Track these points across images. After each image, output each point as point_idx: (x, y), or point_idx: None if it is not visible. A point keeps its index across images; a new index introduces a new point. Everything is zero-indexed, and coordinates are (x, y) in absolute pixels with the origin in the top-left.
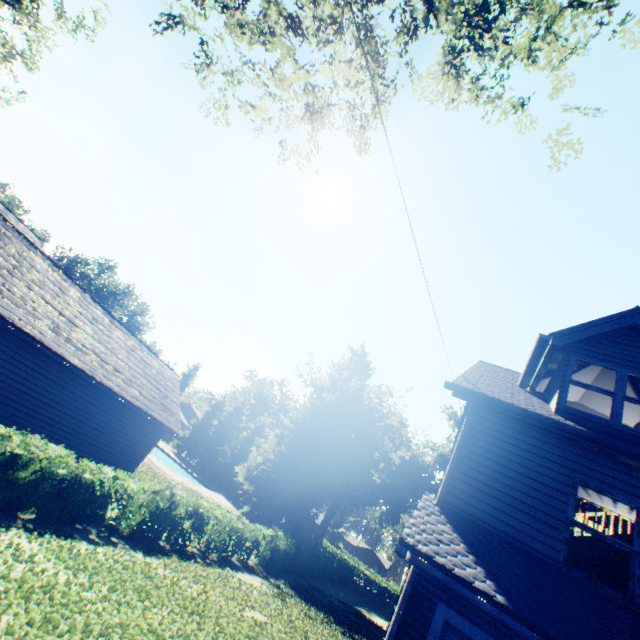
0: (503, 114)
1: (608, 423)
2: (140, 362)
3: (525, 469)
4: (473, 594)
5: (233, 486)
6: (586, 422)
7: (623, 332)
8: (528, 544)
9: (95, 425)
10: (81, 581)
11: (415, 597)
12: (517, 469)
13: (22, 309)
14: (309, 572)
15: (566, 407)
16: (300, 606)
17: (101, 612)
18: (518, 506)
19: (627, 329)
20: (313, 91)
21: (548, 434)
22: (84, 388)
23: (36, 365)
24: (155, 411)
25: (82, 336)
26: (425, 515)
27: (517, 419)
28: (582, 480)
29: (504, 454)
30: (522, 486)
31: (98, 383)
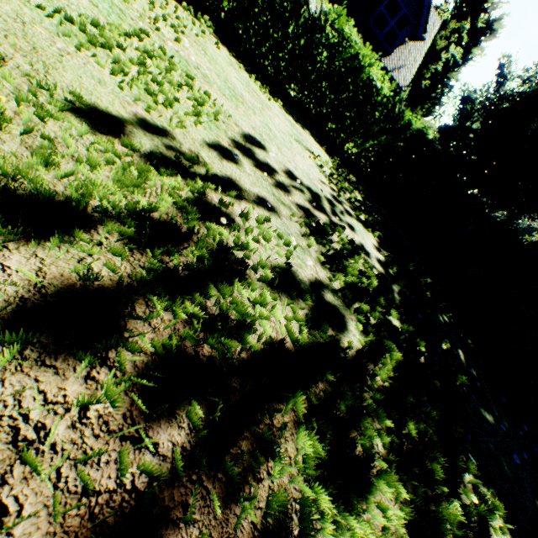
0: None
1: None
2: None
3: None
4: None
5: None
6: None
7: None
8: None
9: None
10: None
11: None
12: None
13: None
14: None
15: None
16: None
17: None
18: None
19: None
20: None
21: None
22: None
23: None
24: None
25: None
26: None
27: None
28: None
29: None
30: None
31: None
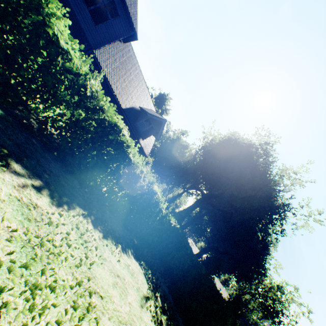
0: None
1: None
2: None
3: None
4: None
5: None
6: None
7: None
8: None
9: None
10: None
11: None
12: None
13: None
14: None
15: None
16: None
17: None
18: None
19: None
20: None
21: None
22: None
23: None
24: None
25: None
26: None
27: None
28: None
29: None
30: None
31: None
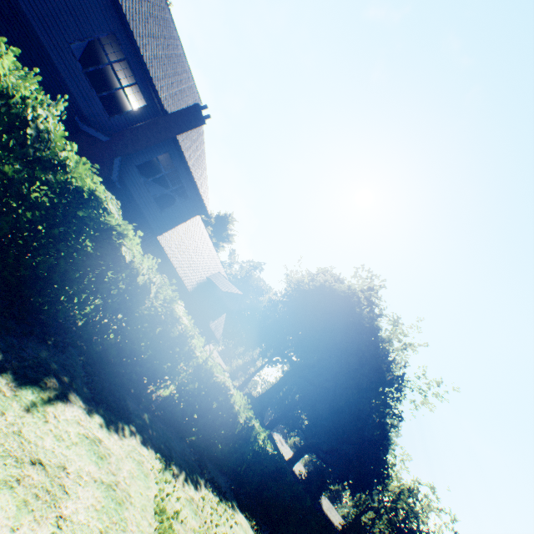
0: None
1: None
2: None
3: None
4: None
5: None
6: None
7: None
8: None
9: None
10: None
11: None
12: None
13: None
14: None
15: None
16: None
17: None
18: None
19: None
20: None
21: None
22: None
23: None
24: None
25: None
26: None
27: None
28: None
29: None
30: None
31: None
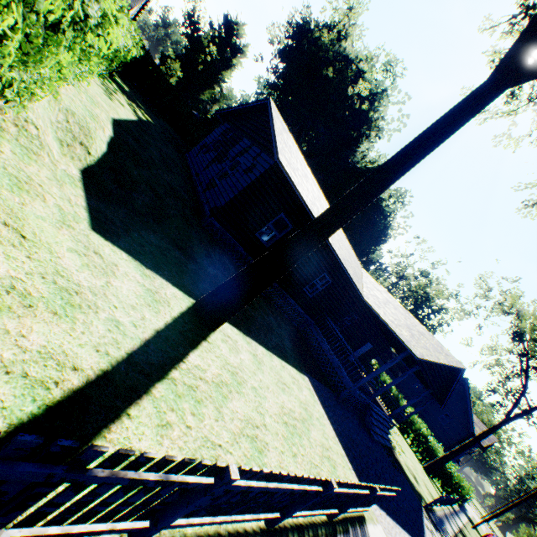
0: None
1: None
2: None
3: None
4: None
5: None
6: None
7: None
8: None
9: None
10: None
11: None
12: None
13: None
14: None
15: None
16: None
17: None
18: None
19: None
20: None
21: None
22: None
23: None
24: None
25: None
26: None
27: None
28: None
29: None
30: None
31: None
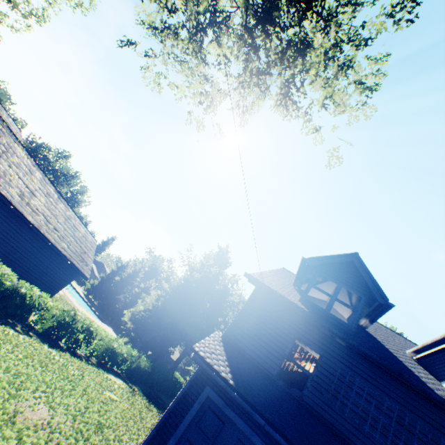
0: (305, 133)
1: (323, 310)
2: (72, 227)
3: (273, 326)
4: (217, 376)
5: (121, 324)
6: (313, 308)
7: (348, 264)
8: (261, 364)
9: (34, 261)
10: (8, 347)
11: (196, 382)
12: (269, 326)
13: (3, 179)
14: (158, 387)
15: (305, 298)
16: (144, 401)
17: (17, 365)
18: (263, 344)
19: (350, 263)
20: (206, 94)
21: (290, 310)
22: (32, 236)
23: (4, 215)
24: (75, 260)
25: (38, 203)
26: (212, 340)
27: (277, 300)
28: (299, 336)
29: (265, 317)
30: (268, 335)
31: (42, 235)
